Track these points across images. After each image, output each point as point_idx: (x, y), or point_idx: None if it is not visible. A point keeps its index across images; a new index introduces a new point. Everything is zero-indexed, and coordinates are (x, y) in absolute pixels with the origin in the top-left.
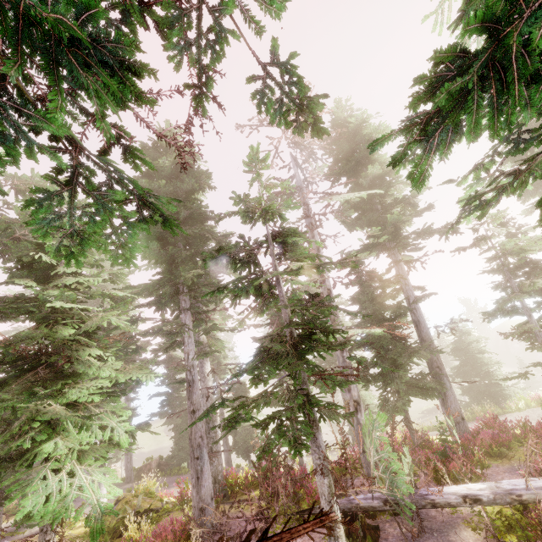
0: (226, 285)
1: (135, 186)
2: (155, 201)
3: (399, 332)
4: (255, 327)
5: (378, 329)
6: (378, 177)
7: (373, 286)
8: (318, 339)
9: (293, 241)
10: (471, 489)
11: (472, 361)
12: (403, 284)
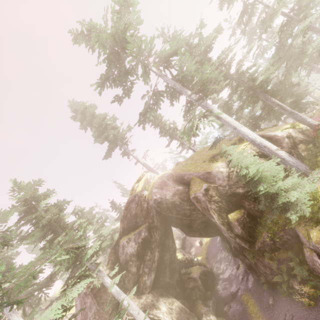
0: None
1: None
2: None
3: None
4: None
5: None
6: None
7: None
8: None
9: None
10: None
11: None
12: None
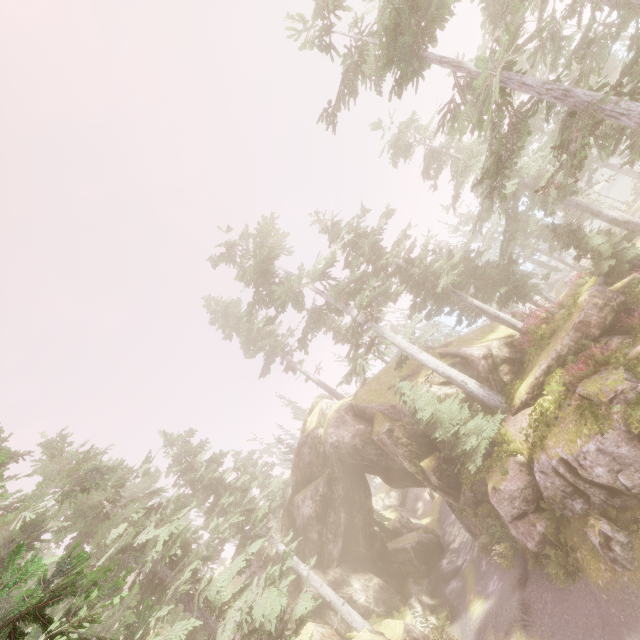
0: None
1: None
2: None
3: None
4: None
5: None
6: None
7: None
8: None
9: None
10: None
11: None
12: None
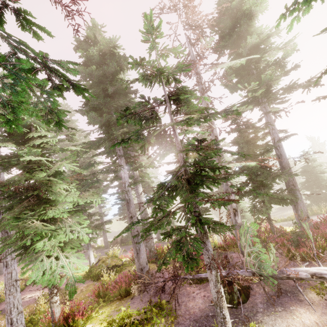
0: (129, 137)
1: (32, 51)
2: (92, 83)
3: (268, 164)
4: (167, 164)
5: (252, 163)
6: (255, 46)
7: (247, 132)
8: (207, 174)
9: (186, 99)
10: (318, 269)
11: (315, 178)
12: (270, 129)
